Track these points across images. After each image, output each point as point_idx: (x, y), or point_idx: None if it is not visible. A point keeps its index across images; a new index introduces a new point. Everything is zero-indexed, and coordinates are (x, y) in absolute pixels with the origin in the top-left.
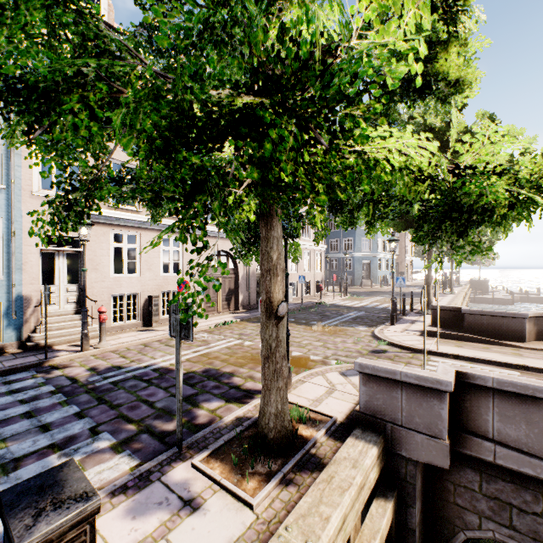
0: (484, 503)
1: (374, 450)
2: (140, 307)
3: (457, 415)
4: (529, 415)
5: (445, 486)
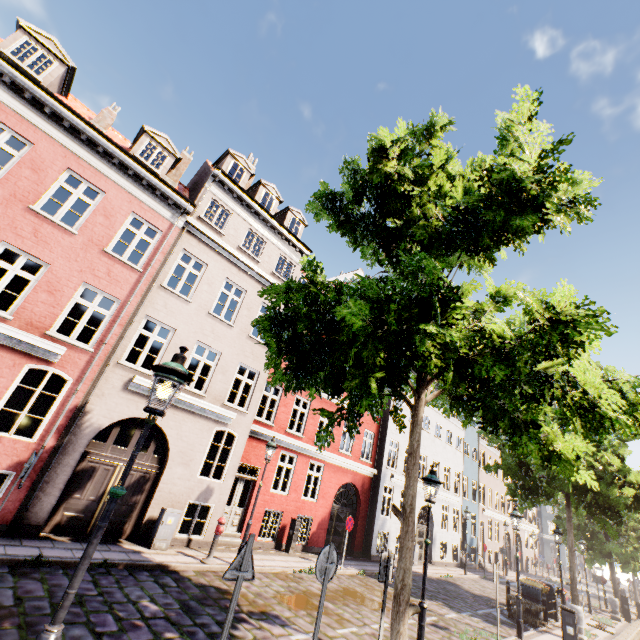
0: None
1: None
2: (492, 557)
3: None
4: None
5: None
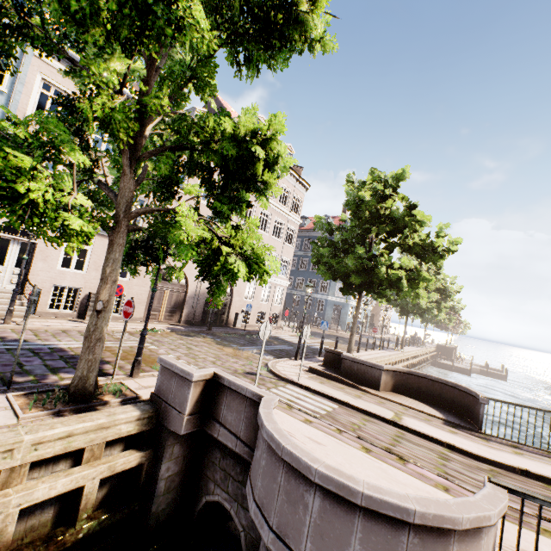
0: (219, 474)
1: (136, 413)
2: (79, 300)
3: (210, 404)
4: (238, 406)
5: (204, 461)
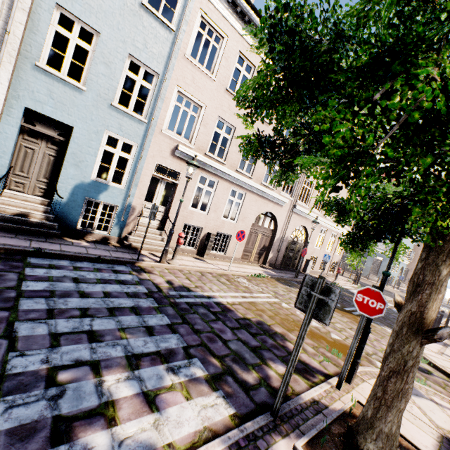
0: None
1: None
2: (199, 239)
3: None
4: None
5: None
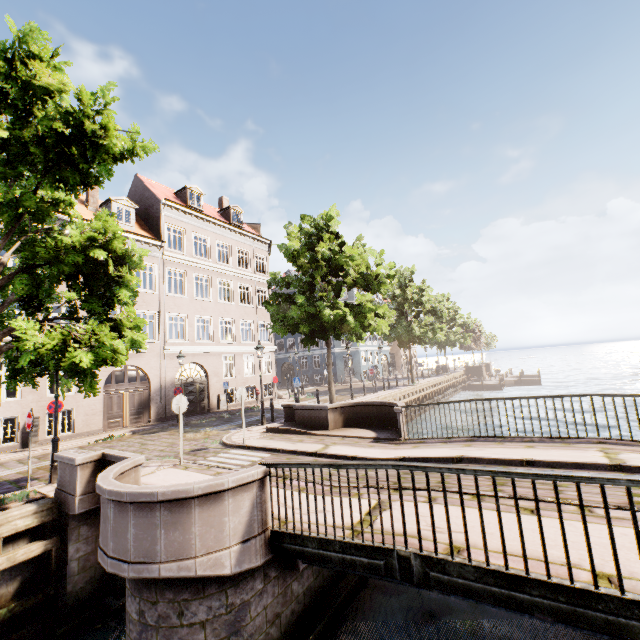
0: None
1: (32, 507)
2: (19, 429)
3: None
4: None
5: None
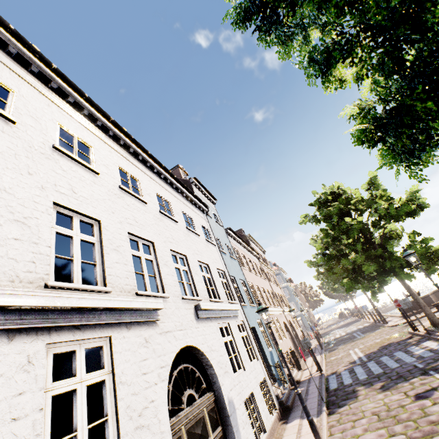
0: None
1: None
2: (291, 359)
3: None
4: None
5: None
